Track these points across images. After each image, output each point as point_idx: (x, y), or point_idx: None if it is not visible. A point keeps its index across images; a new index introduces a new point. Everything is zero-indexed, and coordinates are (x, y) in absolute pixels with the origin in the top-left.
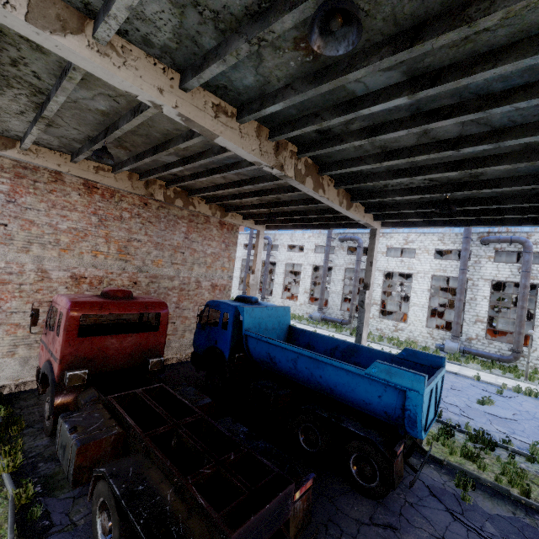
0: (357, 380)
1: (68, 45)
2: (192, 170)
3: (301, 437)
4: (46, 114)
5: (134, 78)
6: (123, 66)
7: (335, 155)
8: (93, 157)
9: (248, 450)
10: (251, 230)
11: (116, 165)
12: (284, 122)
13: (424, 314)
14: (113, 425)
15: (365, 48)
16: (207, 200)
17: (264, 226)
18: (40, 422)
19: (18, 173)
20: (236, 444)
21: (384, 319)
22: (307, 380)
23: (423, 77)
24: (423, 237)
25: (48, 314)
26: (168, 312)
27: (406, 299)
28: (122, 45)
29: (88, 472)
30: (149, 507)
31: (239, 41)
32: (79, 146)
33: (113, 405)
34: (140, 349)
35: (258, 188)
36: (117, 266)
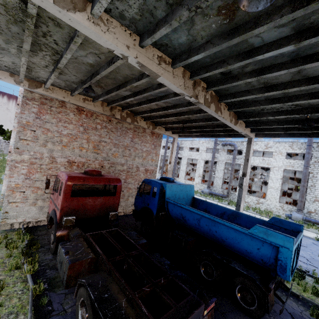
0: (242, 236)
1: (76, 18)
2: (138, 100)
3: (202, 269)
4: (59, 66)
5: (113, 39)
6: (107, 32)
7: (231, 89)
8: (84, 92)
9: (172, 277)
10: (167, 138)
11: (95, 97)
12: (200, 67)
13: (277, 194)
14: (89, 252)
15: (268, 11)
16: (145, 118)
17: (177, 135)
18: (47, 245)
19: (42, 101)
20: (164, 272)
21: (250, 196)
22: (206, 233)
23: (307, 30)
24: (278, 144)
25: (55, 182)
26: (121, 184)
27: (263, 183)
28: (107, 19)
29: (74, 279)
30: (111, 309)
31: (182, 10)
32: (75, 86)
33: (89, 239)
34: (104, 206)
35: (177, 111)
36: (92, 156)
